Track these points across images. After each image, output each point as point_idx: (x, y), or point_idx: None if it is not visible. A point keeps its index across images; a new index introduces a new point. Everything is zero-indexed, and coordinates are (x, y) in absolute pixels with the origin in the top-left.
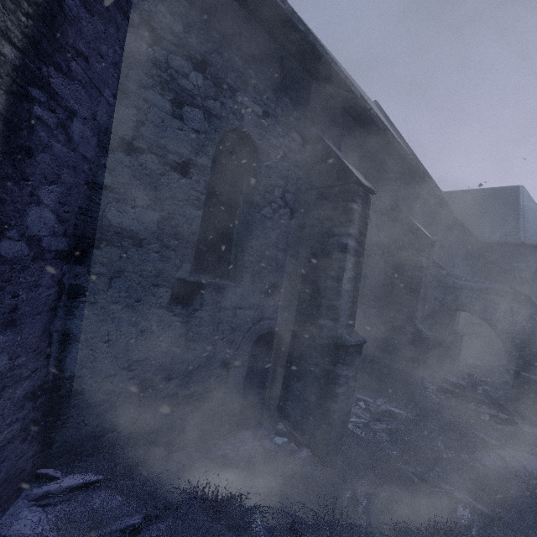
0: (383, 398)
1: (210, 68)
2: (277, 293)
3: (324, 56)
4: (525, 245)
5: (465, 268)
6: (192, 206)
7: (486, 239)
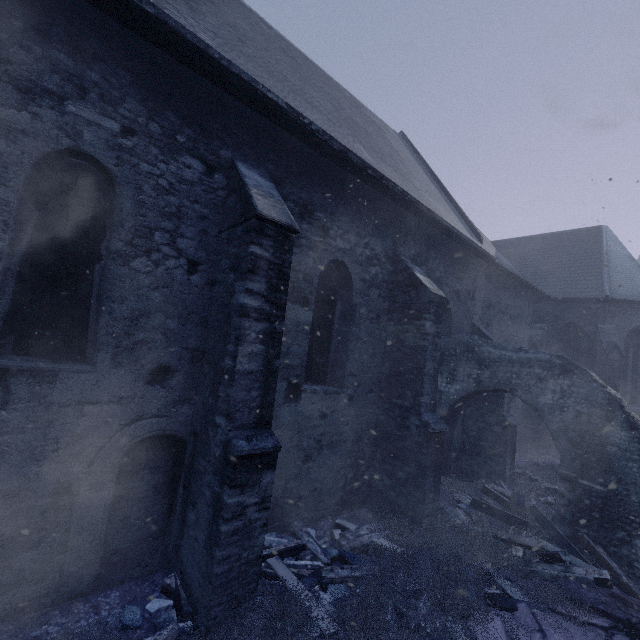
0: (372, 524)
1: (6, 66)
2: (170, 378)
3: (204, 50)
4: (611, 300)
5: (537, 332)
6: None
7: (561, 295)
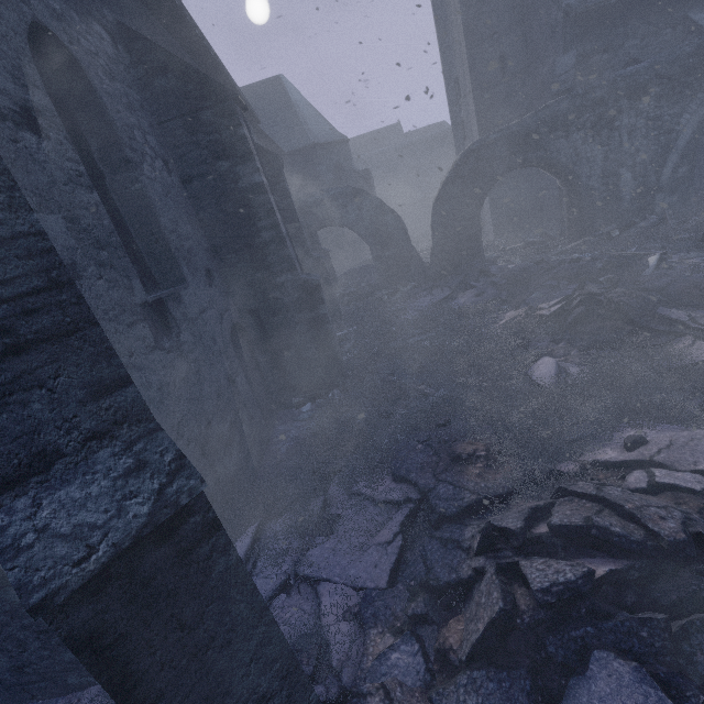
0: None
1: None
2: (214, 278)
3: None
4: (317, 145)
5: None
6: (82, 189)
7: (285, 149)
